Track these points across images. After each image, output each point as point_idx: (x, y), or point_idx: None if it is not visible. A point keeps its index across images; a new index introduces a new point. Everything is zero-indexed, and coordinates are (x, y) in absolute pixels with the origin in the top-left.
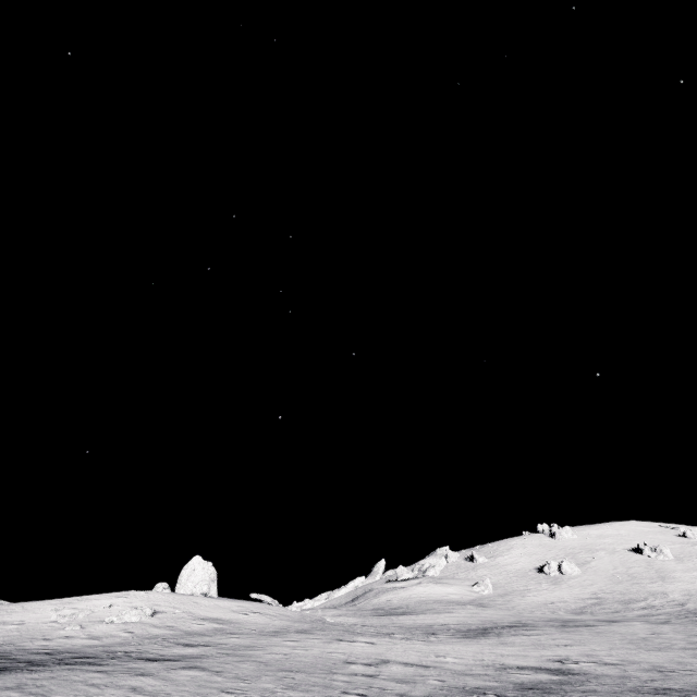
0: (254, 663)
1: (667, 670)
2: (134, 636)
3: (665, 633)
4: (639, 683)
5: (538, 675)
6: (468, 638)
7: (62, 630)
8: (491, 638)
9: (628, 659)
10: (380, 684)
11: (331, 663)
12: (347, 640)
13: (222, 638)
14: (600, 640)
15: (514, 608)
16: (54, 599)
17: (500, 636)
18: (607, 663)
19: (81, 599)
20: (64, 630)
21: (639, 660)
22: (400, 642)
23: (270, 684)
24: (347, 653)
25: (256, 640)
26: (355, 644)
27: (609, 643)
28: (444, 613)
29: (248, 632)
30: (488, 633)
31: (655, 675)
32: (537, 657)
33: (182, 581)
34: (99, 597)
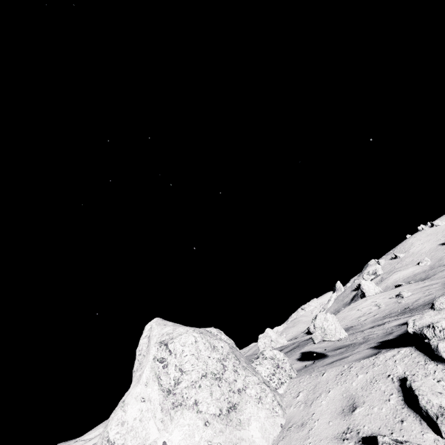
0: None
1: None
2: (438, 290)
3: None
4: None
5: None
6: None
7: (400, 303)
8: None
9: None
10: None
11: None
12: None
13: None
14: None
15: None
16: (339, 313)
17: None
18: None
19: (352, 307)
20: (402, 302)
21: None
22: None
23: None
24: None
25: None
26: None
27: None
28: None
29: None
30: None
31: None
32: None
33: (367, 290)
34: (358, 304)
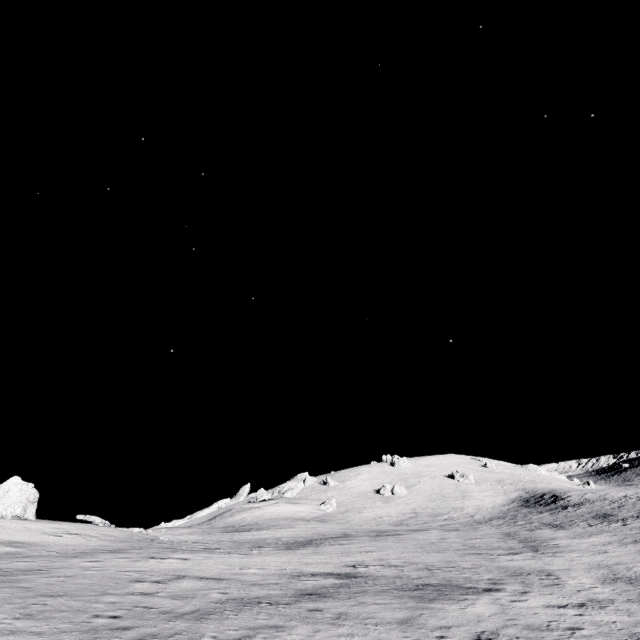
0: (12, 590)
1: (435, 568)
2: None
3: (451, 538)
4: (407, 581)
5: (325, 580)
6: (288, 550)
7: None
8: (309, 549)
9: (411, 561)
10: (151, 602)
11: (114, 583)
12: (160, 558)
13: (4, 563)
14: (398, 546)
15: (349, 522)
16: None
17: (318, 546)
18: (391, 565)
19: None
20: None
21: (419, 561)
22: (217, 556)
23: (3, 614)
24: (146, 571)
25: (48, 563)
26: (166, 561)
27: (404, 548)
28: (286, 528)
29: (48, 554)
30: (310, 544)
31: (423, 573)
32: (336, 563)
33: None
34: None
